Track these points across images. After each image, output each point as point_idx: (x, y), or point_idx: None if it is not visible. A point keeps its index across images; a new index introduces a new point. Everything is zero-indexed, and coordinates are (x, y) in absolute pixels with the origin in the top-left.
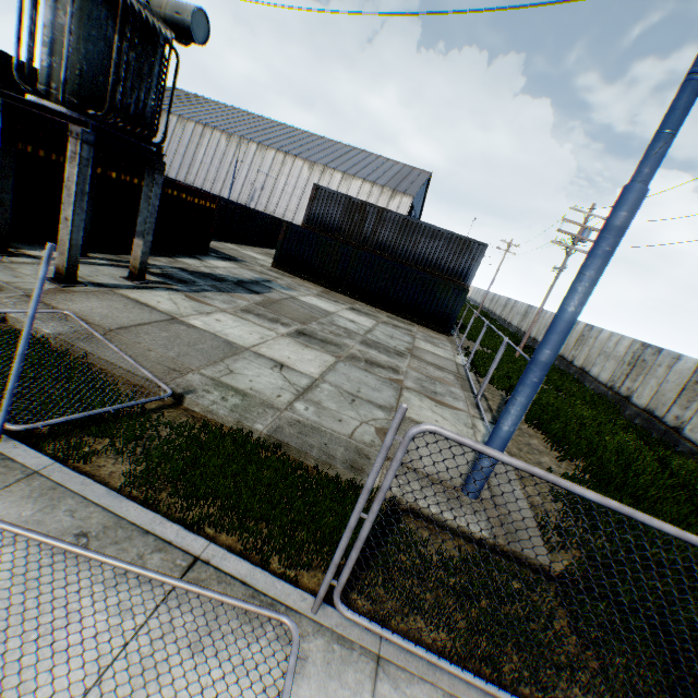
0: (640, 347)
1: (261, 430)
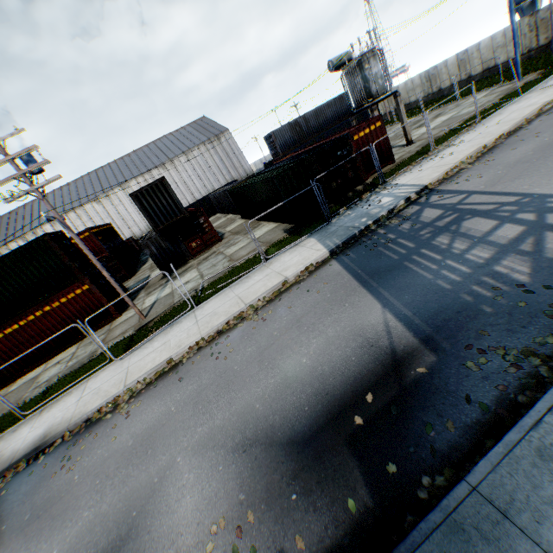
0: (426, 73)
1: (501, 97)
